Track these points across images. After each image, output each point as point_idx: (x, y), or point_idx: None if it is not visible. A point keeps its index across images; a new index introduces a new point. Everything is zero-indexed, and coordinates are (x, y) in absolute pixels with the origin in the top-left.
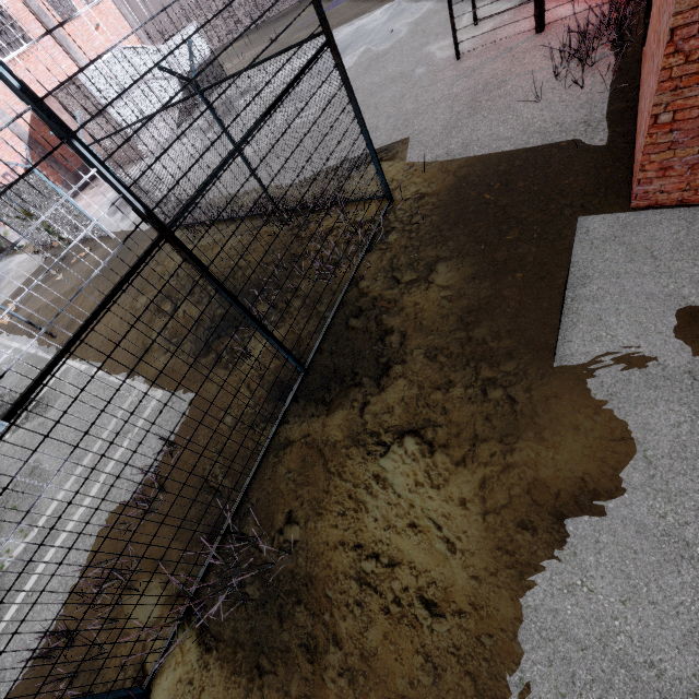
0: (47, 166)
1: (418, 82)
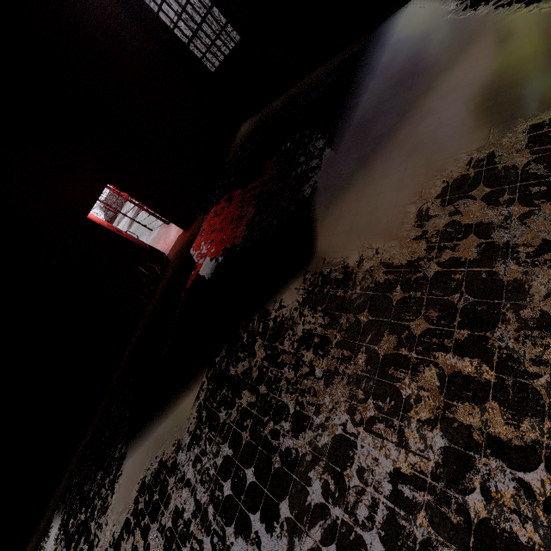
0: None
1: None
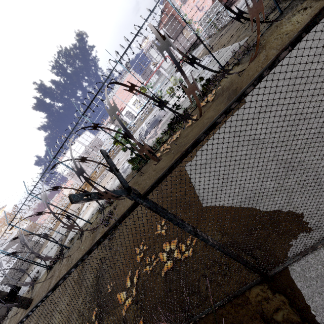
0: None
1: None
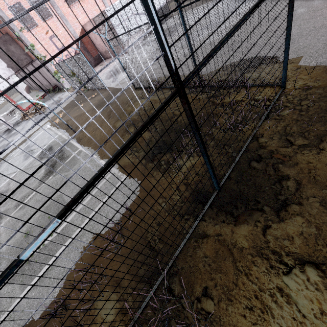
0: (84, 53)
1: (301, 17)
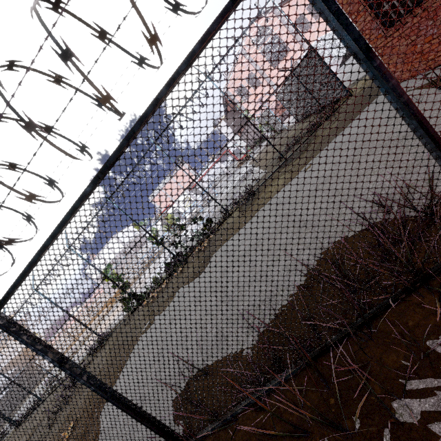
0: None
1: None
